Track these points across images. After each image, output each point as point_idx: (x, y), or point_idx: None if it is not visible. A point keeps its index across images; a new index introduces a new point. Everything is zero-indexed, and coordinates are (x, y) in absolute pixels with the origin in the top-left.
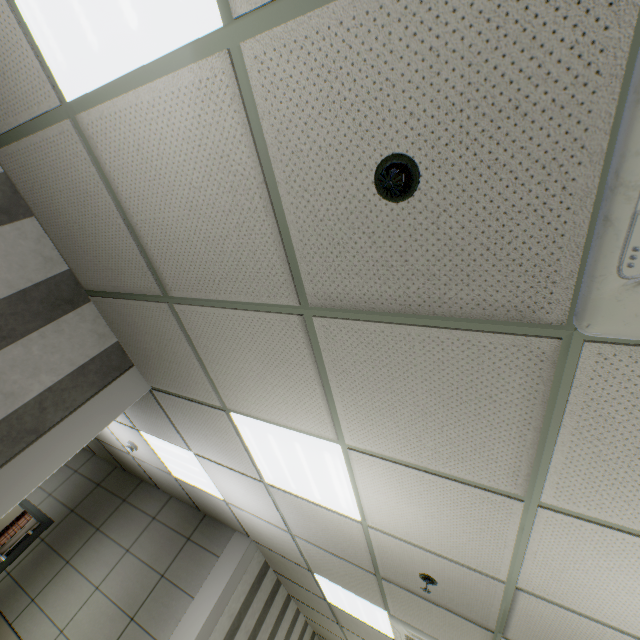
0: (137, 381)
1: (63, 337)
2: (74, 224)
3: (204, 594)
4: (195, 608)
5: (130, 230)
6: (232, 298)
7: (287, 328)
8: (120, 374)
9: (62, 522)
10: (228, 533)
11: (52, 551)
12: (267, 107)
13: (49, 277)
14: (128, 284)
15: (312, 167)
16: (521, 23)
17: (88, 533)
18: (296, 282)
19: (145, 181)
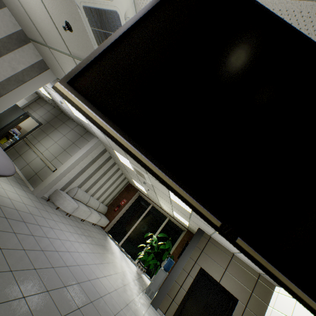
0: (51, 74)
1: (25, 53)
2: (18, 14)
3: (84, 149)
4: (81, 151)
5: (32, 21)
6: (59, 49)
7: (72, 61)
8: (45, 71)
9: (45, 125)
10: (93, 137)
11: (43, 132)
12: (44, 1)
13: (16, 31)
14: (38, 39)
15: (57, 18)
16: (68, 3)
17: (53, 129)
18: (68, 48)
19: (29, 8)
